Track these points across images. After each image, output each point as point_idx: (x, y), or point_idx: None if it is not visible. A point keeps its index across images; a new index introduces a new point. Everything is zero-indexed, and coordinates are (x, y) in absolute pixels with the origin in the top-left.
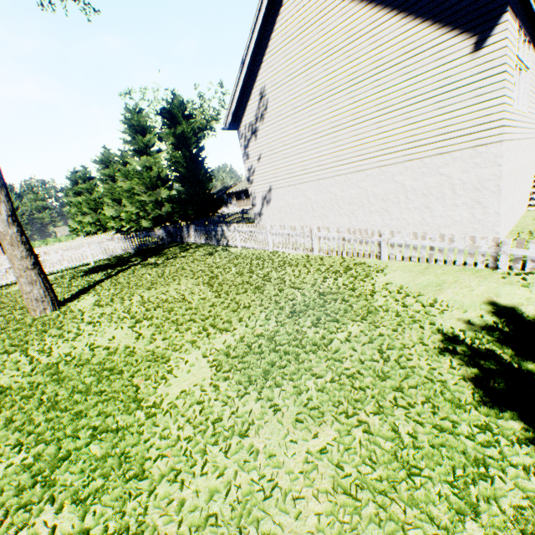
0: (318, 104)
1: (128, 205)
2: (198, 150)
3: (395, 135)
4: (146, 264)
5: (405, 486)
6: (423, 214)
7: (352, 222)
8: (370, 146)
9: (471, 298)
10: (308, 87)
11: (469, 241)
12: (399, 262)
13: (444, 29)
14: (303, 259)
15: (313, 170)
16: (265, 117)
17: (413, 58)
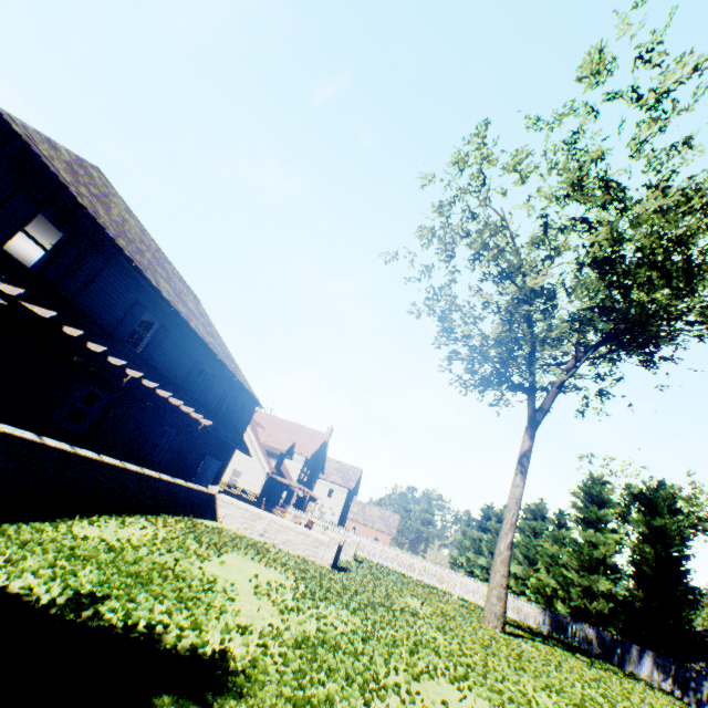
0: None
1: (542, 570)
2: (680, 555)
3: None
4: (575, 656)
5: None
6: None
7: None
8: None
9: None
10: None
11: None
12: None
13: None
14: None
15: None
16: None
17: None
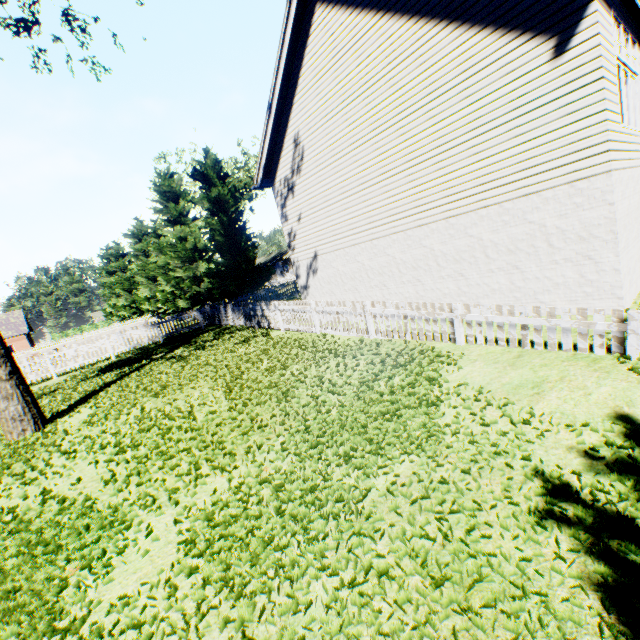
0: (362, 146)
1: (163, 283)
2: (238, 214)
3: (462, 176)
4: (169, 357)
5: None
6: (511, 276)
7: (419, 292)
8: (432, 193)
9: (588, 409)
10: (348, 127)
11: (577, 315)
12: (480, 347)
13: (511, 34)
14: (355, 345)
15: (363, 229)
16: (302, 169)
17: (474, 76)
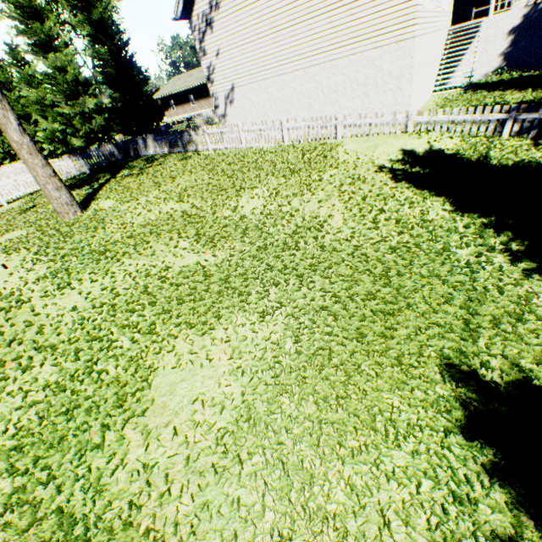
0: None
1: (42, 121)
2: (124, 44)
3: (343, 31)
4: (124, 176)
5: (367, 204)
6: (363, 102)
7: (310, 115)
8: (323, 41)
9: (392, 150)
10: None
11: (392, 116)
12: (349, 139)
13: None
14: (279, 148)
15: (274, 66)
16: (220, 6)
17: None
